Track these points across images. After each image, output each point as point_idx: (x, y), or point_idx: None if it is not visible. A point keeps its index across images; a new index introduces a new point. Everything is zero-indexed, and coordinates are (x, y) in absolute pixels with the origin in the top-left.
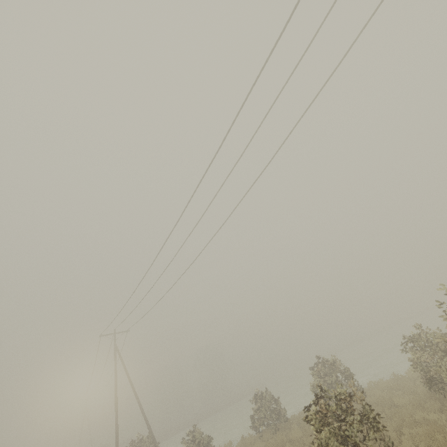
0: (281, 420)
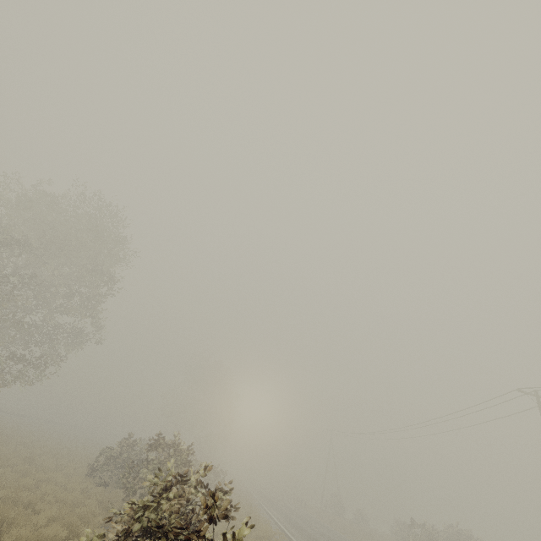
0: None
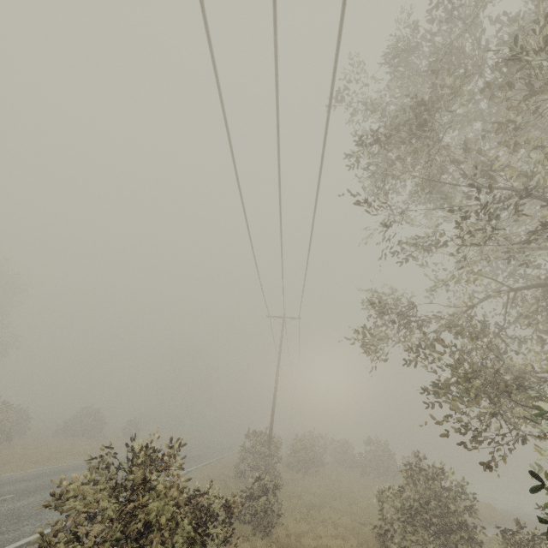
0: None
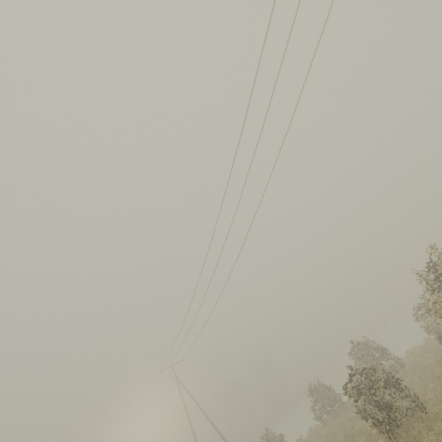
0: (338, 405)
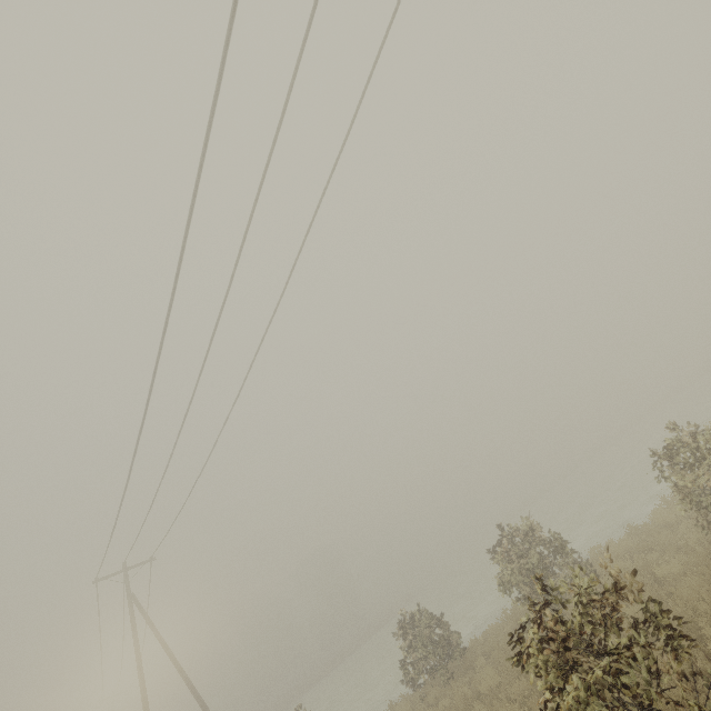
0: (454, 654)
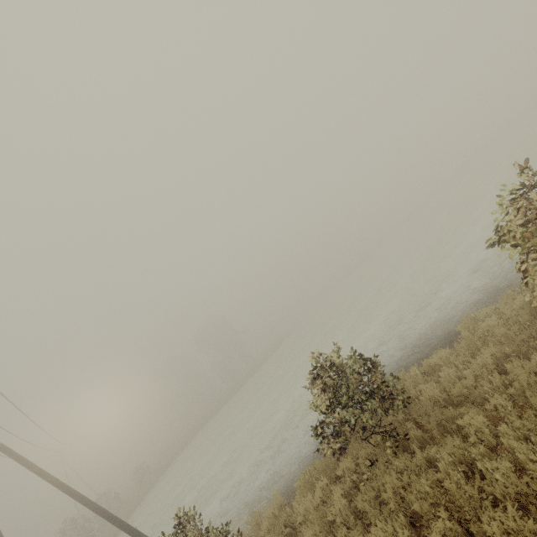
0: (394, 405)
